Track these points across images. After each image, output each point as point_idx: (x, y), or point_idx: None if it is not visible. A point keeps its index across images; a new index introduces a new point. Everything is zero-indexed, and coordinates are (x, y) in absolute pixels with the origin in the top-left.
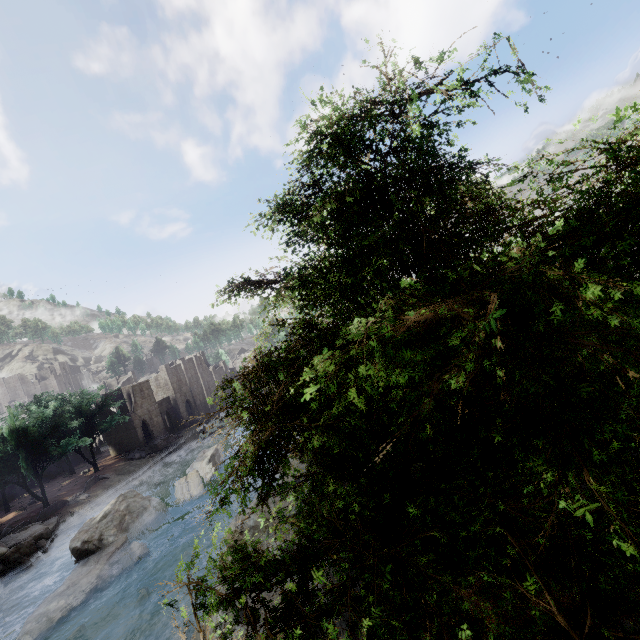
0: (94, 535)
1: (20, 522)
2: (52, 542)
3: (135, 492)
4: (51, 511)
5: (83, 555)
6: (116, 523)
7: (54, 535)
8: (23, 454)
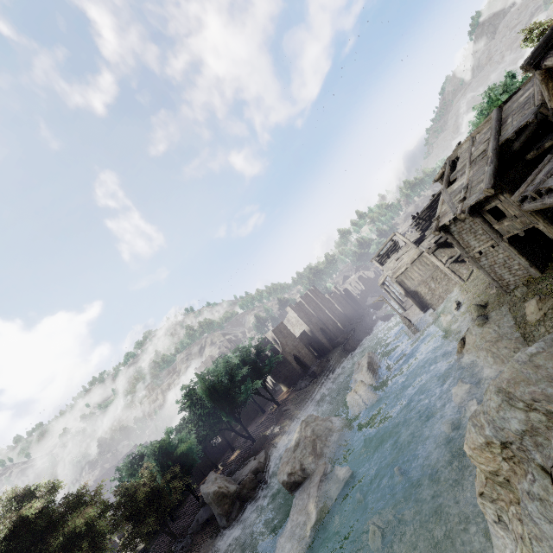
0: (295, 466)
1: (241, 459)
2: (268, 473)
3: (313, 416)
4: (258, 446)
5: (294, 487)
6: (309, 450)
7: (267, 467)
8: (218, 406)
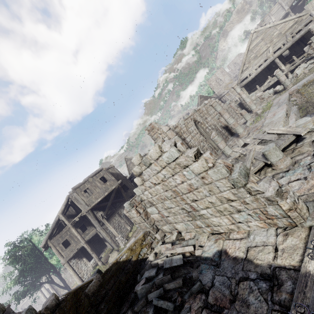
0: None
1: None
2: None
3: None
4: None
5: None
6: None
7: None
8: None
